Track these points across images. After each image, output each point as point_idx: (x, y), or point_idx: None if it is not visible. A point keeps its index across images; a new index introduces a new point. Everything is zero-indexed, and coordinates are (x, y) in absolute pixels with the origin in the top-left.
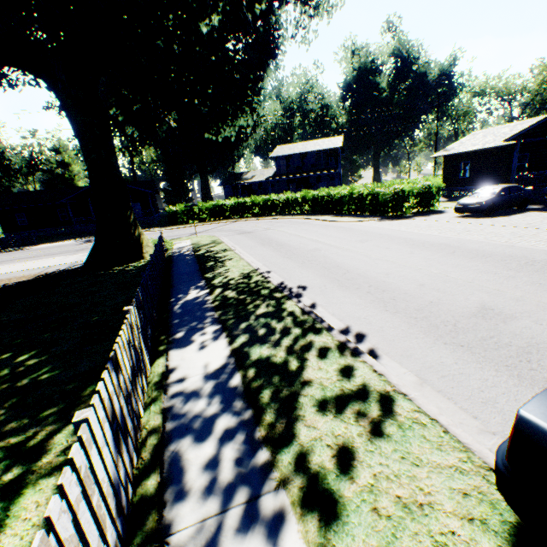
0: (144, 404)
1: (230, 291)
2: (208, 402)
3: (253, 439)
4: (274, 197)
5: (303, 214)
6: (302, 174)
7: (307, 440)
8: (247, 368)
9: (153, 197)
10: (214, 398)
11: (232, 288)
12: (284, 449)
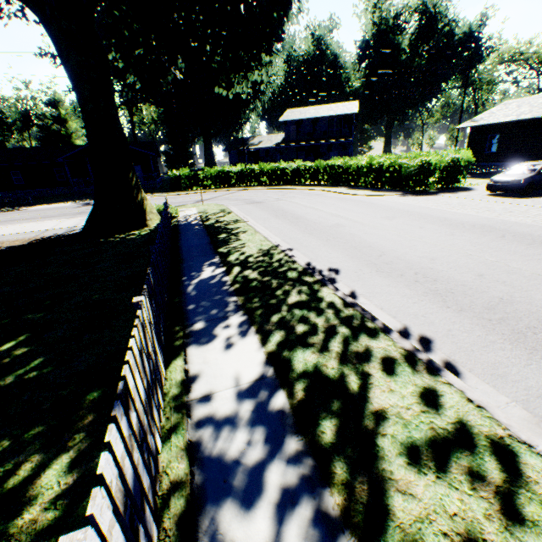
0: (161, 431)
1: (250, 271)
2: (248, 436)
3: (325, 510)
4: (284, 166)
5: (315, 186)
6: (313, 142)
7: (408, 520)
8: (292, 383)
9: (154, 159)
10: (256, 429)
11: (252, 267)
12: (377, 535)
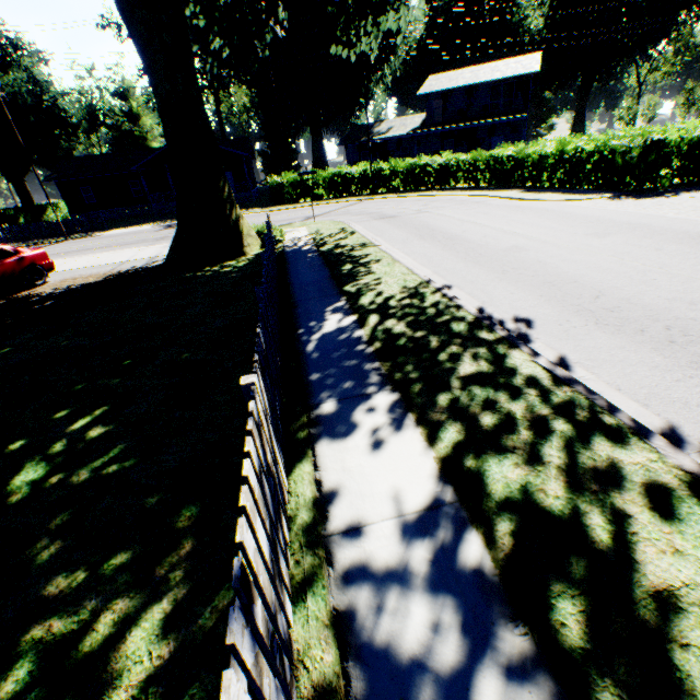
0: (290, 587)
1: (394, 322)
2: (430, 613)
3: None
4: (425, 161)
5: (471, 189)
6: (467, 123)
7: None
8: (490, 519)
9: (248, 162)
10: (442, 602)
11: (395, 315)
12: None
